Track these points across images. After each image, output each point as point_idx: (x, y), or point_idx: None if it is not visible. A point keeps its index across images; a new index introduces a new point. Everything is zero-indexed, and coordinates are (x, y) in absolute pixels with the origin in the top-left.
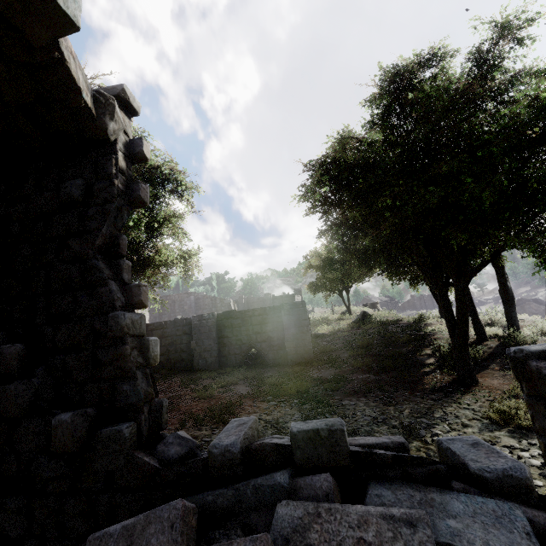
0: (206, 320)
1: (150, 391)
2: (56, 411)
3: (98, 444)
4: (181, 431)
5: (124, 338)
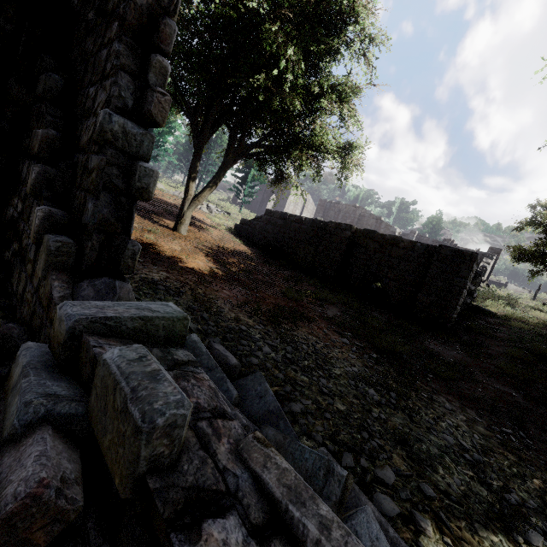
0: (341, 230)
1: (115, 222)
2: (47, 203)
3: (42, 246)
4: (126, 283)
5: (105, 146)
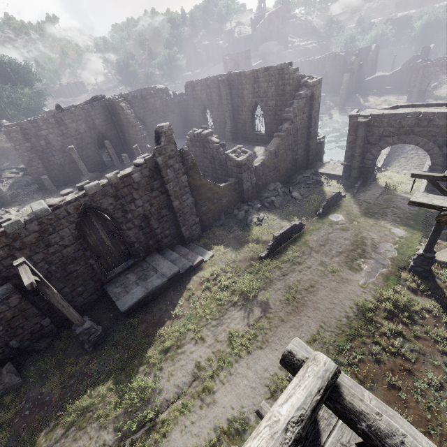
0: None
1: None
2: None
3: None
4: None
5: None
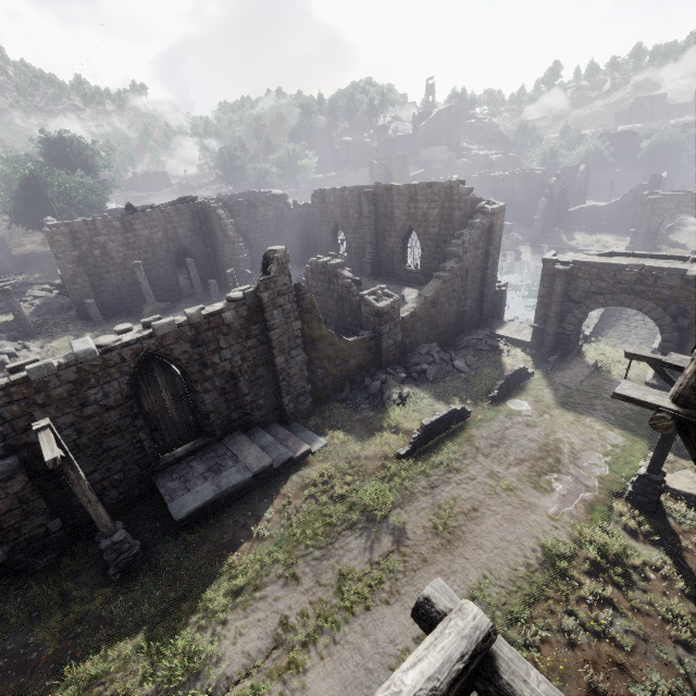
0: None
1: None
2: None
3: None
4: None
5: None
